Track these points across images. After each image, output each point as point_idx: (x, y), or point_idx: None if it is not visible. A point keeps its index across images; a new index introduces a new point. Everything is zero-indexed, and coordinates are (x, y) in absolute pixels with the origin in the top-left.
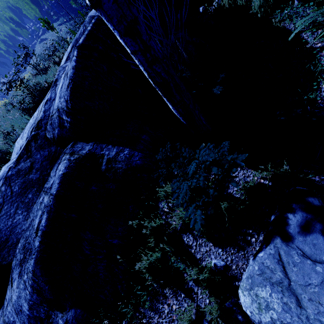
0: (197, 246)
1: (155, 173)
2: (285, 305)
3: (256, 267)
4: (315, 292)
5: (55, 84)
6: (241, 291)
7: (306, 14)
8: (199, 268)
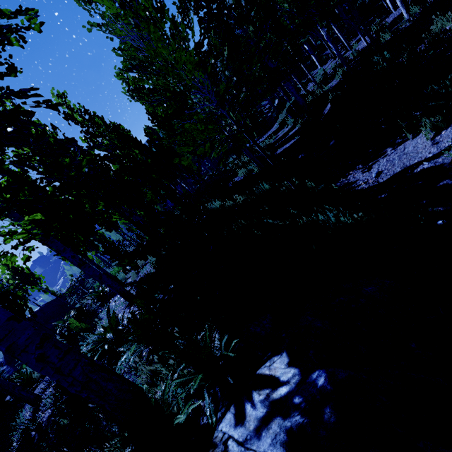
0: None
1: None
2: None
3: None
4: None
5: None
6: None
7: None
8: None
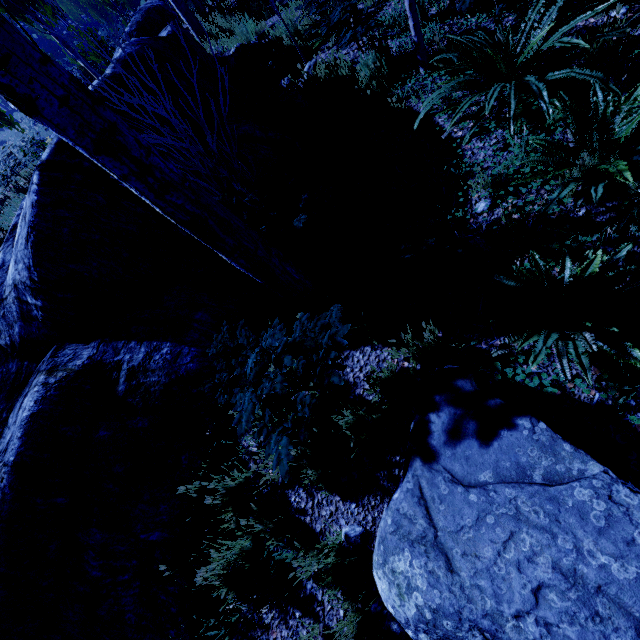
0: (315, 508)
1: (207, 383)
2: (431, 574)
3: (390, 519)
4: (470, 539)
5: (14, 235)
6: (376, 572)
7: (436, 89)
8: (320, 549)
